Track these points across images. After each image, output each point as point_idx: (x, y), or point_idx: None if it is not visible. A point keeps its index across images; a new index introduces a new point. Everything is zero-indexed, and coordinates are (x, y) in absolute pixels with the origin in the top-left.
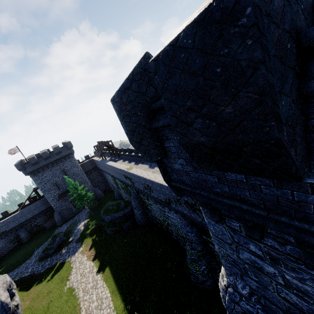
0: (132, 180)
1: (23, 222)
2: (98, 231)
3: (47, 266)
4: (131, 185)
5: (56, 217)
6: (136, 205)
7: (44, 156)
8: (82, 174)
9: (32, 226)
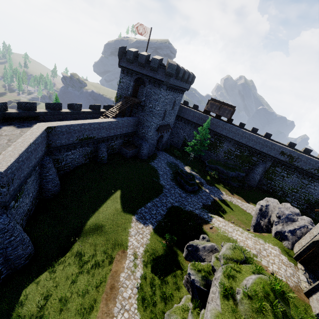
0: (295, 159)
1: (109, 136)
2: (221, 182)
3: (208, 200)
4: (285, 161)
5: (146, 148)
6: (262, 173)
7: (185, 77)
8: (175, 116)
9: (109, 146)
